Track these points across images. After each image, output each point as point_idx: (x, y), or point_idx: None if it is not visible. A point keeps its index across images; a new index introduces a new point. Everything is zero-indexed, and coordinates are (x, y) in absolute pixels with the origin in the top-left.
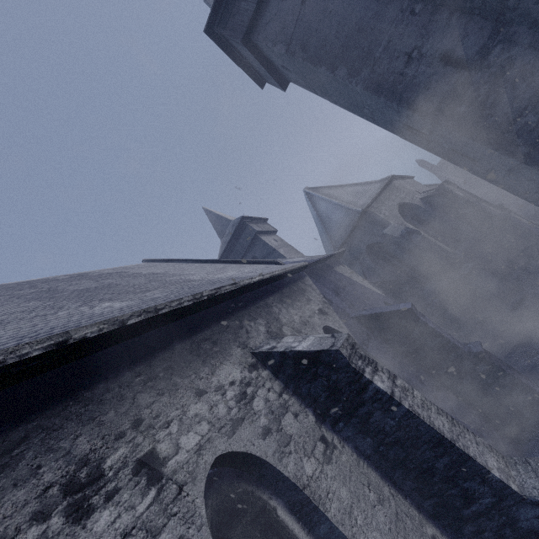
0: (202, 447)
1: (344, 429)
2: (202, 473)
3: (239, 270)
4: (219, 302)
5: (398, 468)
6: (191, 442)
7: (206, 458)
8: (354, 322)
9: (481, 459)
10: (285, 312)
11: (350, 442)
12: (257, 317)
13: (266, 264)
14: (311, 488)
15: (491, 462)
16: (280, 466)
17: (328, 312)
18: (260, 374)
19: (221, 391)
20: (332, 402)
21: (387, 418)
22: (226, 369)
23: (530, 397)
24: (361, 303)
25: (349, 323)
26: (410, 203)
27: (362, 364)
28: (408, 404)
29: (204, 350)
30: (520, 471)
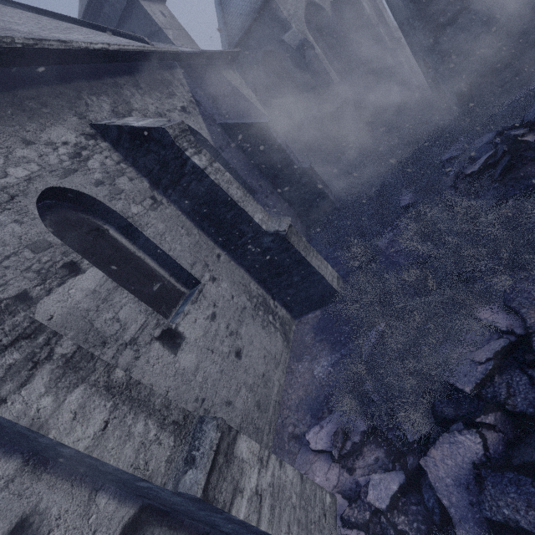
0: (32, 179)
1: (172, 194)
2: (34, 194)
3: (89, 37)
4: (48, 63)
5: (206, 220)
6: (20, 174)
7: (37, 186)
8: (218, 128)
9: (252, 213)
10: (138, 99)
11: (177, 204)
12: (101, 94)
13: (130, 39)
14: (134, 219)
15: (258, 216)
16: (110, 204)
17: (192, 113)
18: (99, 144)
19: (53, 146)
20: (163, 174)
21: (200, 186)
22: (59, 131)
23: (326, 202)
24: (239, 117)
25: (212, 128)
26: (319, 4)
27: (187, 146)
28: (214, 178)
29: (29, 108)
30: (274, 222)
